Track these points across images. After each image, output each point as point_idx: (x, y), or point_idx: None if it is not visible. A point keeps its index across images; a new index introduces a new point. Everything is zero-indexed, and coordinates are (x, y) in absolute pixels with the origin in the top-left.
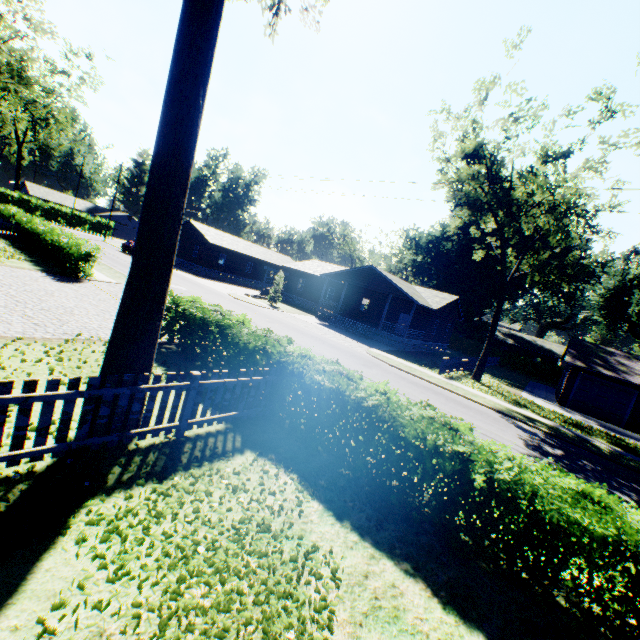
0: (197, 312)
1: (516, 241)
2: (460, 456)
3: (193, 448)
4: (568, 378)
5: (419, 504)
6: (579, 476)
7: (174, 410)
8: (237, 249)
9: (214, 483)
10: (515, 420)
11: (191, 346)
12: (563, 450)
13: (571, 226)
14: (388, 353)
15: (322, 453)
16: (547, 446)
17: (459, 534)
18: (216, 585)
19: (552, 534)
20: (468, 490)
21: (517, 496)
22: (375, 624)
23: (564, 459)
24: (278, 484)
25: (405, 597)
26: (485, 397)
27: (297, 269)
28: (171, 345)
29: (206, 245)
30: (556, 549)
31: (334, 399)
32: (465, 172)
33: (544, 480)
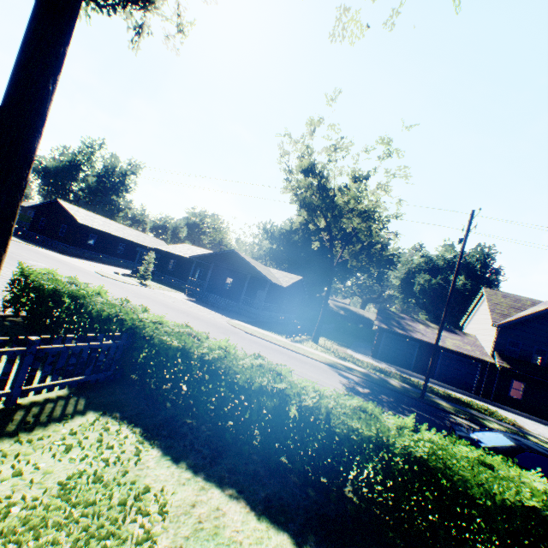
0: (49, 283)
1: (343, 237)
2: (280, 393)
3: (25, 414)
4: (377, 337)
5: (248, 437)
6: (378, 406)
7: (5, 377)
8: (109, 230)
9: (45, 445)
10: (339, 370)
11: (40, 317)
12: (370, 389)
13: (374, 227)
14: (246, 323)
15: (170, 407)
16: (359, 387)
17: (278, 457)
18: (28, 542)
19: (340, 442)
20: (284, 419)
21: (318, 417)
22: (195, 544)
23: (369, 395)
24: (119, 439)
25: (227, 516)
26: (320, 354)
27: (169, 251)
28: (17, 318)
29: (75, 225)
30: (342, 453)
31: (181, 356)
32: (303, 182)
33: (336, 402)
